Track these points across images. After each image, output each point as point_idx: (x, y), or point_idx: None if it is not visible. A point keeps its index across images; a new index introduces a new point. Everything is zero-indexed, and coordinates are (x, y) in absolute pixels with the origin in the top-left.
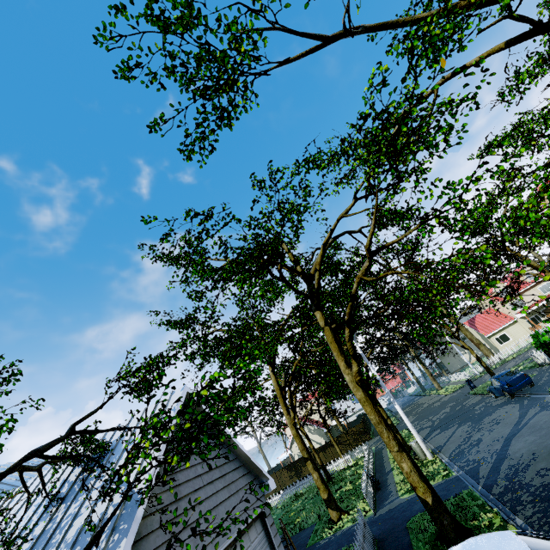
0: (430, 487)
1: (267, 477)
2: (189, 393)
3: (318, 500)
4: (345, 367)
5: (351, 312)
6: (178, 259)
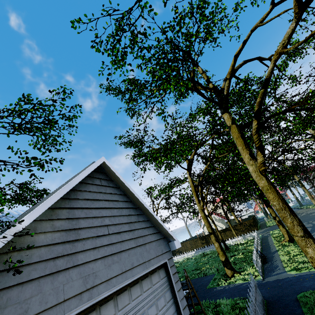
0: None
1: (174, 238)
2: (105, 163)
3: (218, 260)
4: (249, 159)
5: (261, 101)
6: (123, 92)
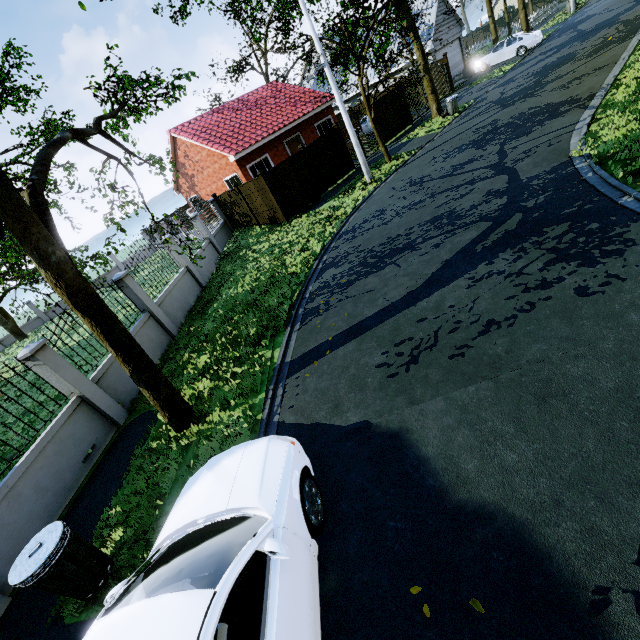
0: (527, 25)
1: (464, 24)
2: None
3: None
4: None
5: None
6: None
